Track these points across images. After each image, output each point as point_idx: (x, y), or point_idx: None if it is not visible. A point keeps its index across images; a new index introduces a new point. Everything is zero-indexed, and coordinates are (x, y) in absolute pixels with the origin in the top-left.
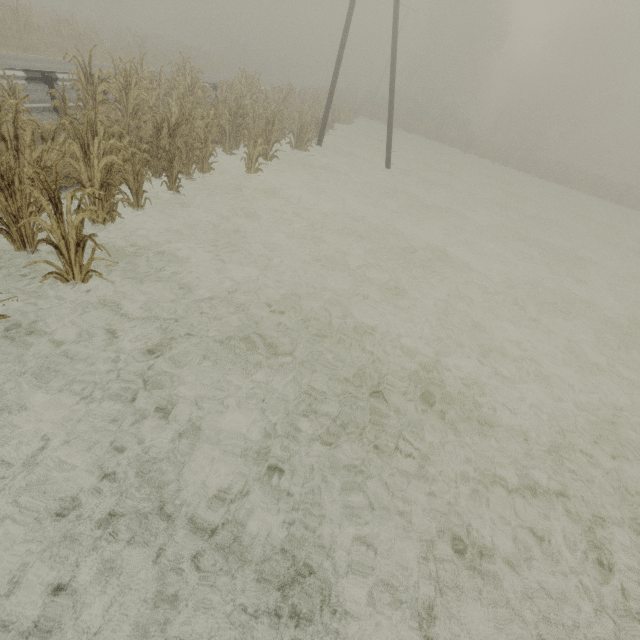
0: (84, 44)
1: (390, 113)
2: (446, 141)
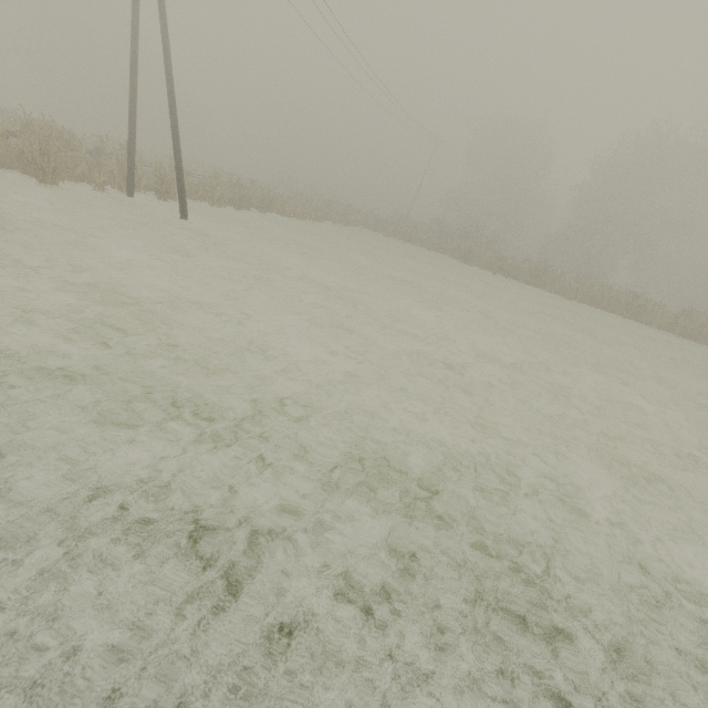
0: None
1: (174, 150)
2: (448, 253)
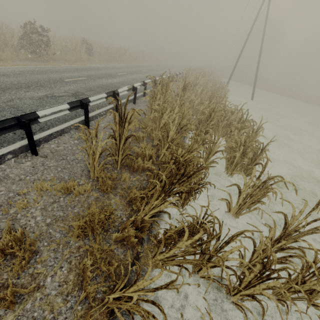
0: (130, 57)
1: (255, 80)
2: (259, 87)
